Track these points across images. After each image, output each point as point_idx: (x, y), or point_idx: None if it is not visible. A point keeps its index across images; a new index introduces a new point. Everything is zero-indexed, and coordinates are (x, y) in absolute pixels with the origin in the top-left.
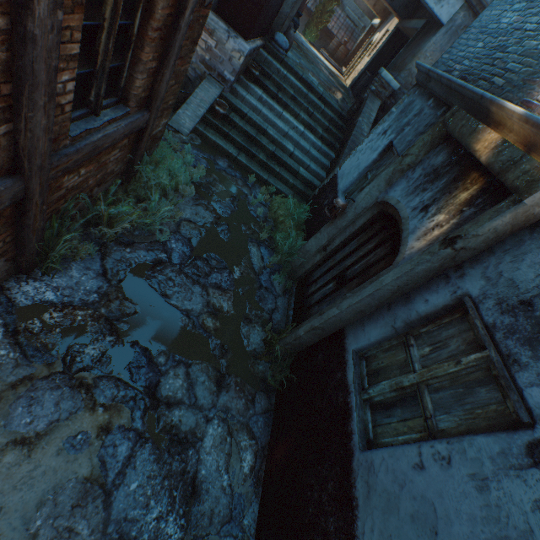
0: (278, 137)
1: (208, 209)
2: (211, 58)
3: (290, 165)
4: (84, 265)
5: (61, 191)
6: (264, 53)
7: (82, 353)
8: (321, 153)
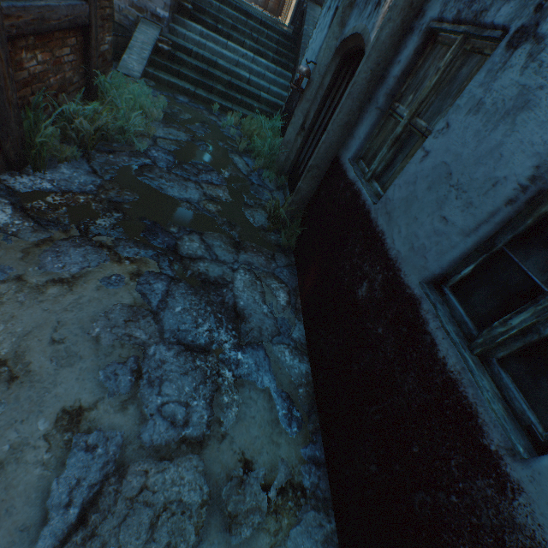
0: (230, 66)
1: (180, 130)
2: None
3: (250, 91)
4: (72, 166)
5: (24, 73)
6: None
7: (94, 224)
8: (277, 75)
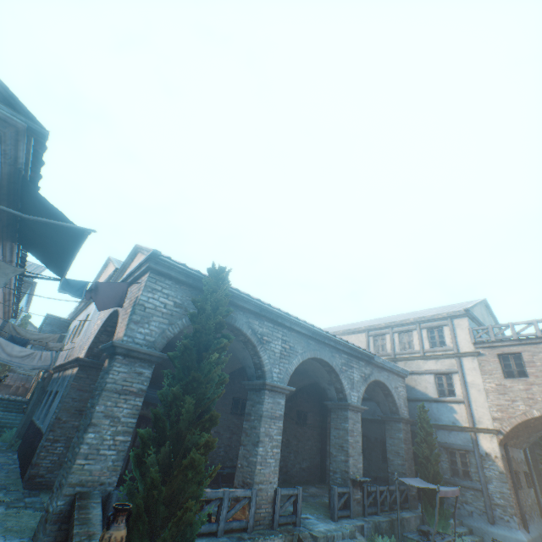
0: None
1: None
2: None
3: (1, 425)
4: None
5: None
6: None
7: None
8: (18, 416)
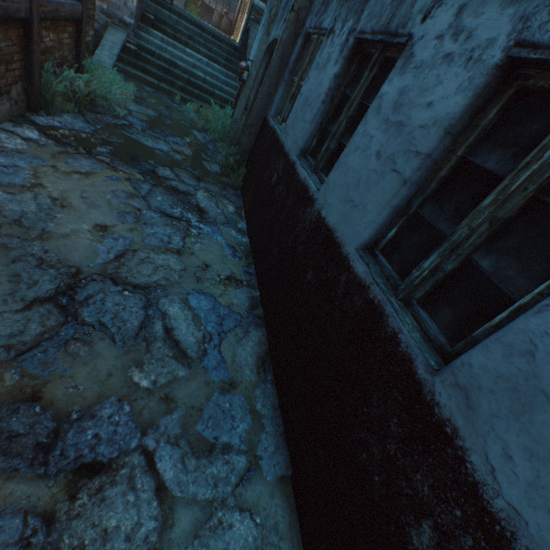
0: (188, 68)
1: (149, 109)
2: (109, 7)
3: (206, 88)
4: (72, 117)
5: (43, 45)
6: (153, 4)
7: (95, 150)
8: (228, 78)
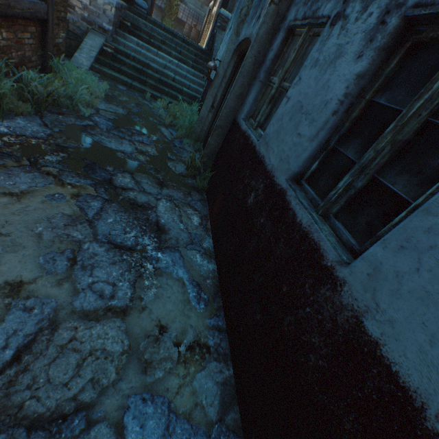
0: (159, 68)
1: (119, 107)
2: (89, 15)
3: (175, 86)
4: (27, 119)
5: None
6: (130, 13)
7: (43, 159)
8: (196, 77)
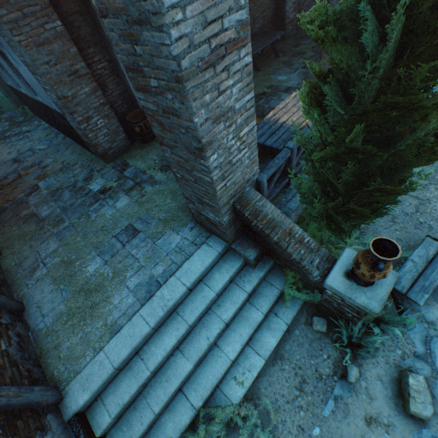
0: None
1: None
2: None
3: None
4: None
5: None
6: None
7: None
8: None
